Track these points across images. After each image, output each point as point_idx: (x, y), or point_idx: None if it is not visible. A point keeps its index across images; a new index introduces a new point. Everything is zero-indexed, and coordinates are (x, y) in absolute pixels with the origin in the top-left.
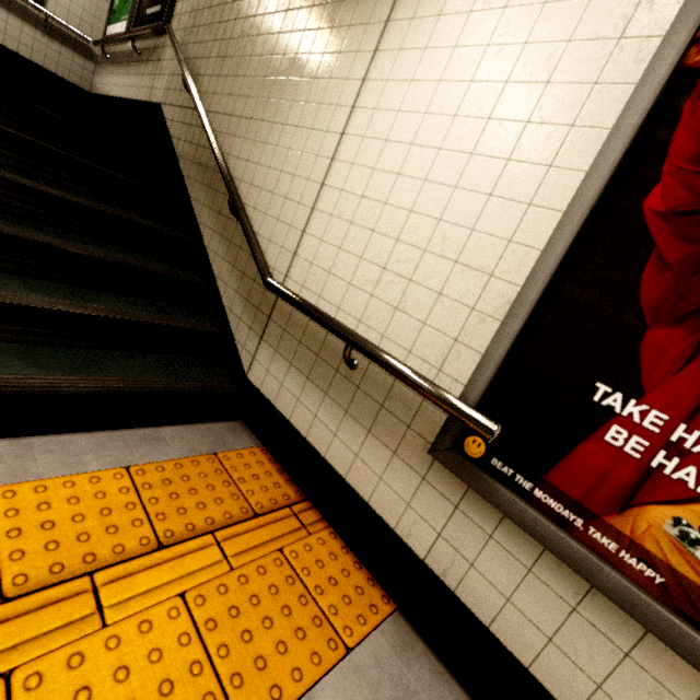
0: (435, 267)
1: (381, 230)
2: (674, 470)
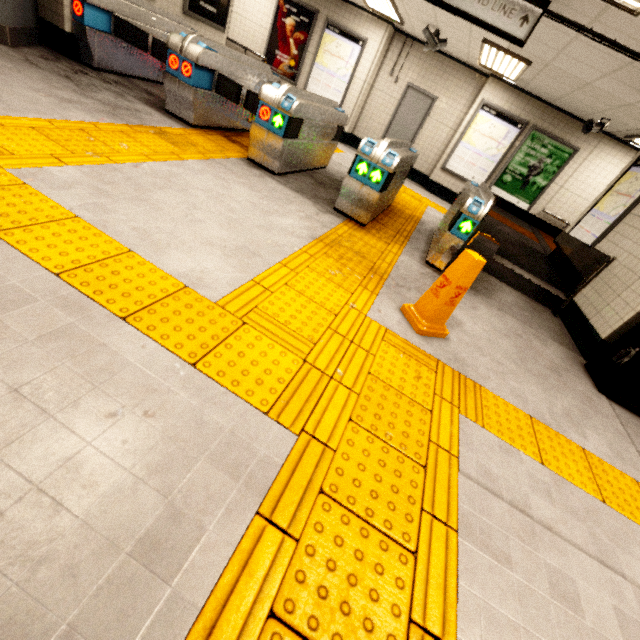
0: (256, 34)
1: (246, 25)
2: (282, 60)
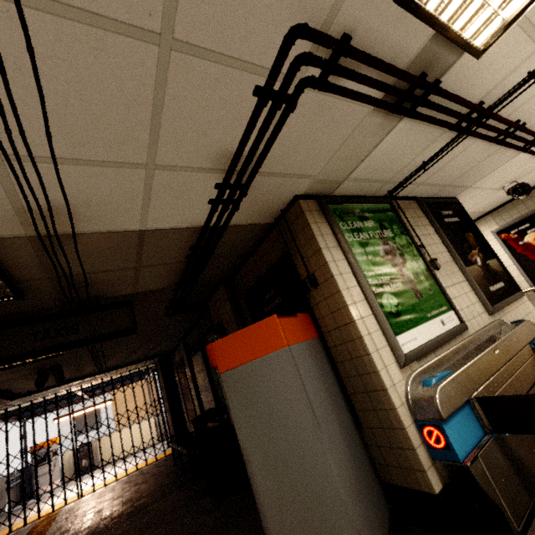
0: None
1: None
2: None
